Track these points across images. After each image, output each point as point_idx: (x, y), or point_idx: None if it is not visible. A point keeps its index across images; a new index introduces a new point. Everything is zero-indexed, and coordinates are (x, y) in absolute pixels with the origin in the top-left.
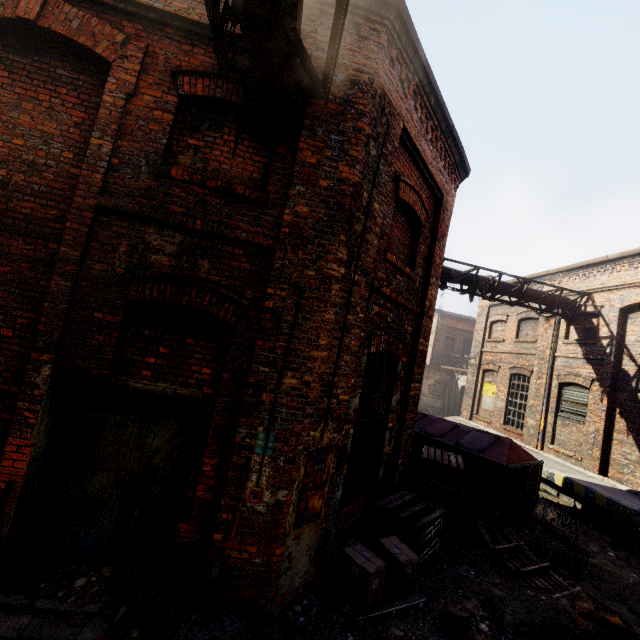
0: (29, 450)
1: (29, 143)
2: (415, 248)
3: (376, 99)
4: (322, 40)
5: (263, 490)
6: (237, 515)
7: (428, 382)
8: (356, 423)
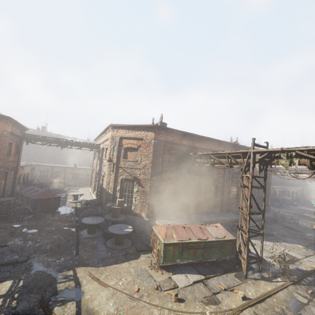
0: None
1: None
2: None
3: None
4: None
5: None
6: None
7: None
8: None
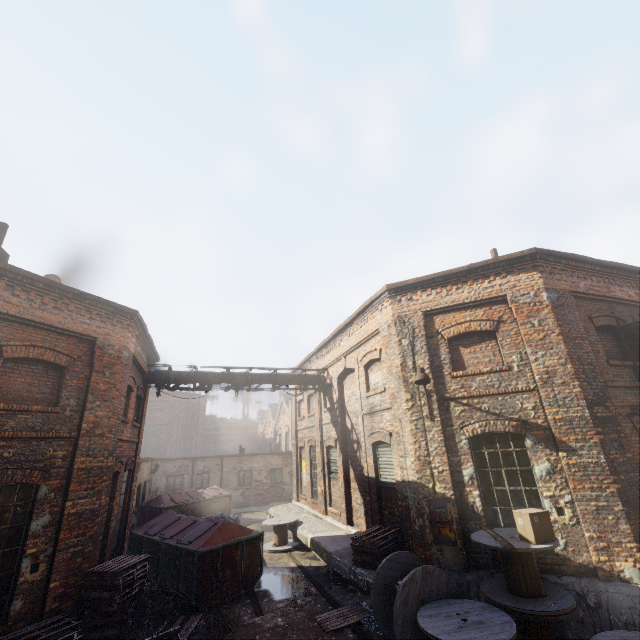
0: None
1: None
2: (61, 385)
3: None
4: None
5: None
6: None
7: (288, 469)
8: None
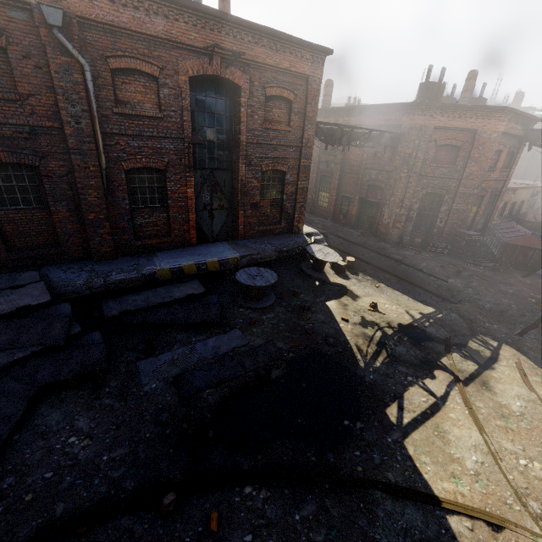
0: (355, 210)
1: (356, 157)
2: (457, 155)
3: (417, 129)
4: (404, 120)
5: (386, 219)
6: (382, 223)
7: None
8: (420, 213)
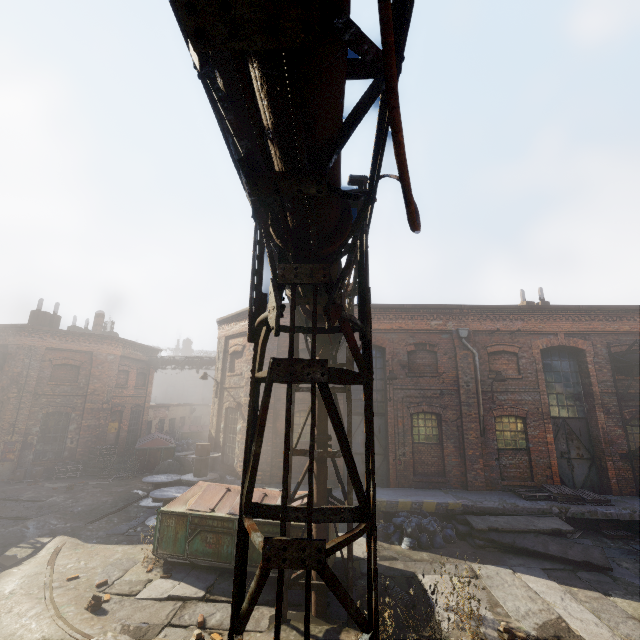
0: None
1: None
2: (79, 374)
3: (26, 349)
4: (11, 340)
5: None
6: None
7: None
8: (44, 436)
